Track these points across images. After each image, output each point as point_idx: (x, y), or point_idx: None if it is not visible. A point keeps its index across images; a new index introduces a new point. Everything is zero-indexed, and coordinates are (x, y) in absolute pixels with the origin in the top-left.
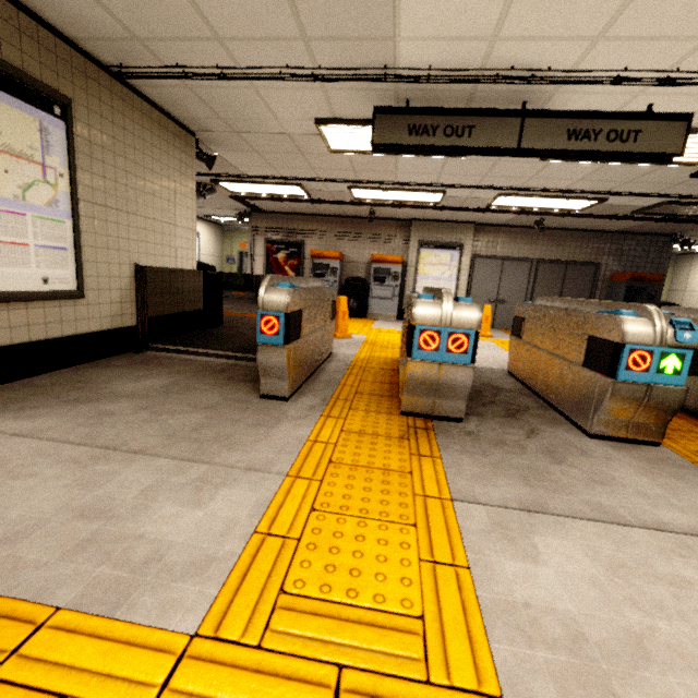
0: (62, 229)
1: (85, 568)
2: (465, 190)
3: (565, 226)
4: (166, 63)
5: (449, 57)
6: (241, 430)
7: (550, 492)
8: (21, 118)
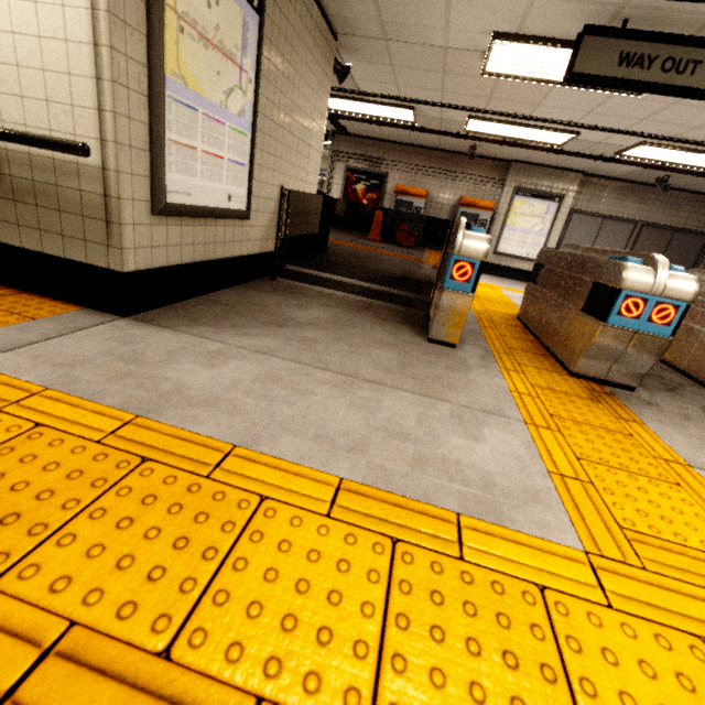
0: (244, 143)
1: (442, 483)
2: (603, 133)
3: (687, 187)
4: None
5: None
6: (442, 372)
7: None
8: (232, 9)
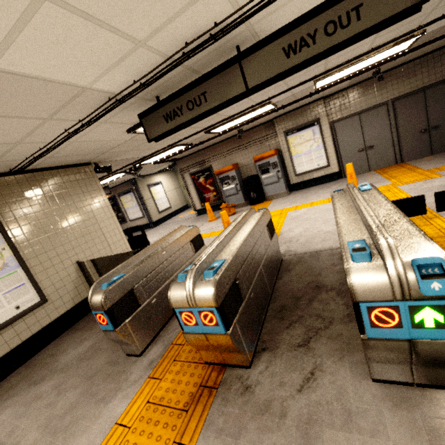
0: (17, 275)
1: None
2: (283, 93)
3: (408, 59)
4: (23, 159)
5: (135, 69)
6: (88, 410)
7: None
8: None
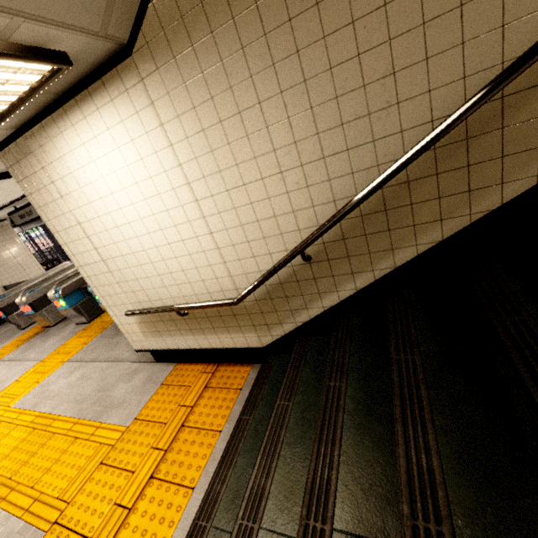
0: None
1: None
2: None
3: None
4: None
5: None
6: None
7: (22, 353)
8: None
